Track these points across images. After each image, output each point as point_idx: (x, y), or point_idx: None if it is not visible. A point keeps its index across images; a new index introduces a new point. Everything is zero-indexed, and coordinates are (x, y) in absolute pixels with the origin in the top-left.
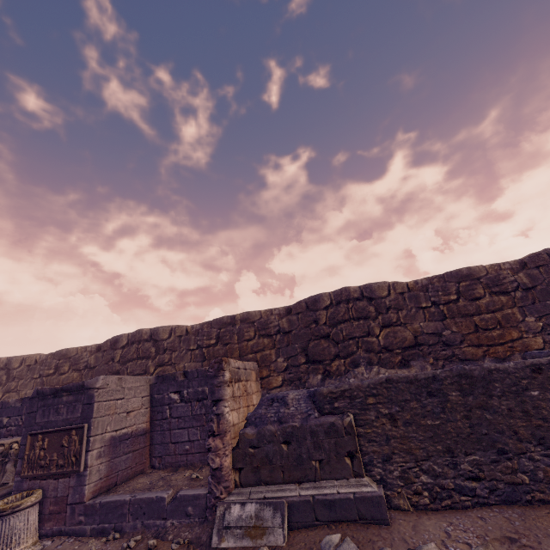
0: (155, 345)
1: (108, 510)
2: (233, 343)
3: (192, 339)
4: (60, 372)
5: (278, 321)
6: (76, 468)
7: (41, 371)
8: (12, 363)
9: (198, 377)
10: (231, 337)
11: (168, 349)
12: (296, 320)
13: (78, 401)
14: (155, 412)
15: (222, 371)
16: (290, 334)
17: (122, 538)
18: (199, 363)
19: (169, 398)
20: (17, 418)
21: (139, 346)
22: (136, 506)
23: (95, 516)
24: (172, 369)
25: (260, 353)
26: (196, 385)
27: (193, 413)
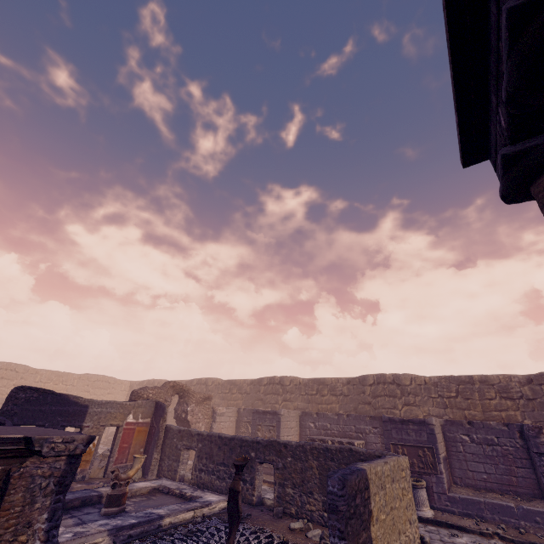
0: (399, 388)
1: (467, 503)
2: (474, 399)
3: (432, 389)
4: (322, 394)
5: (519, 388)
6: (435, 472)
7: (306, 391)
8: (284, 381)
9: (484, 428)
10: (472, 394)
11: (412, 393)
12: (540, 390)
13: (422, 430)
14: (449, 445)
15: (541, 434)
16: (534, 401)
17: (487, 522)
18: (442, 410)
19: (460, 438)
20: (337, 426)
21: (385, 387)
22: (490, 506)
23: (457, 504)
24: (418, 410)
25: (505, 412)
26: (483, 433)
27: (485, 453)
